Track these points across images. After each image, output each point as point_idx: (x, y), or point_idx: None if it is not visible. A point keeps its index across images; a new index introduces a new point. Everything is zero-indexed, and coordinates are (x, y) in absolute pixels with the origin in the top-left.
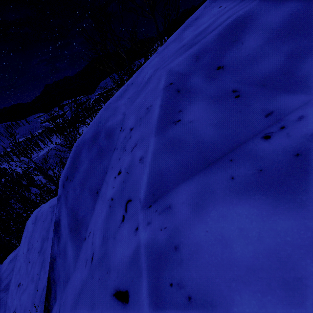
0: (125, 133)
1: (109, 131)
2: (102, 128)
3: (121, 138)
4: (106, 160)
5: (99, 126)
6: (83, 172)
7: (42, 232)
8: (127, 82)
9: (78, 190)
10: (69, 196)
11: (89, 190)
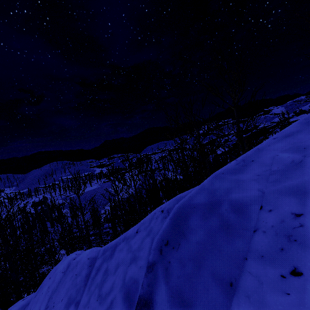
0: (281, 216)
1: (237, 205)
2: (224, 199)
3: (270, 220)
4: (240, 240)
5: (216, 195)
6: (197, 244)
7: (71, 290)
8: (240, 158)
9: (190, 268)
10: (172, 270)
11: (212, 273)
